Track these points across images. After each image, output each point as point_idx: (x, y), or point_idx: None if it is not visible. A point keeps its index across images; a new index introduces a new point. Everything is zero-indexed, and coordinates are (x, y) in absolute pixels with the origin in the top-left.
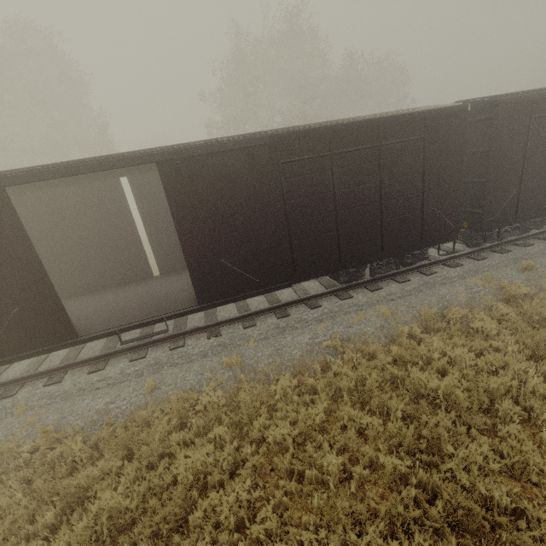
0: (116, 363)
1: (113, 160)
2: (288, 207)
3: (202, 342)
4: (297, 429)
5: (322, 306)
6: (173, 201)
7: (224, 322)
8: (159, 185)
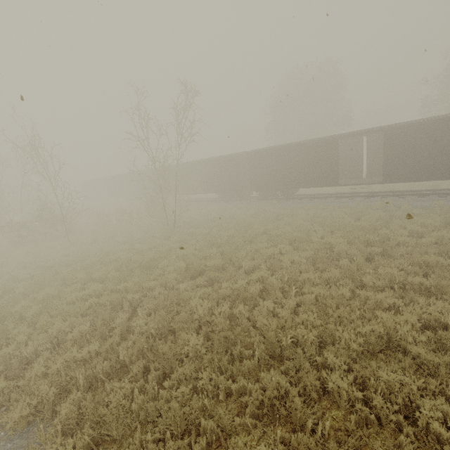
0: (343, 199)
1: (370, 131)
2: (437, 147)
3: (378, 199)
4: (405, 212)
5: (446, 197)
6: (385, 144)
7: (390, 195)
8: (379, 139)
